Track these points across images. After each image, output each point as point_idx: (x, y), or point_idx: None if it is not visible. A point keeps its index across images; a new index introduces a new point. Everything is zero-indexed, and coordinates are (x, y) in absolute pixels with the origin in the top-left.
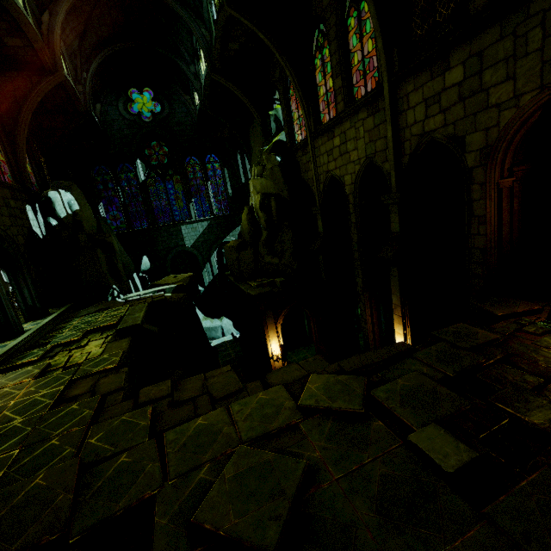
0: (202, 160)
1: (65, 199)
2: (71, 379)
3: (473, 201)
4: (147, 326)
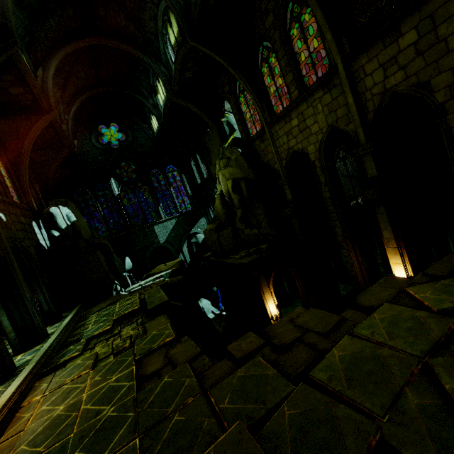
0: (164, 171)
1: (64, 213)
2: (134, 359)
3: (452, 128)
4: (173, 302)
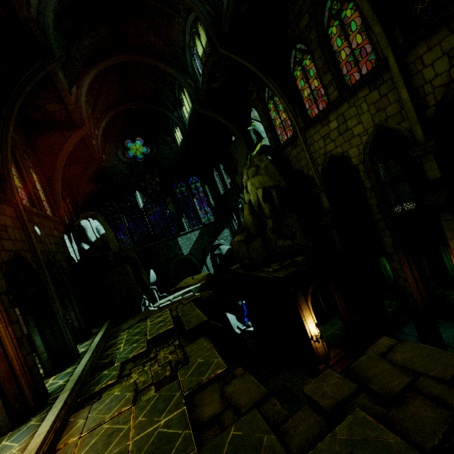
0: (187, 182)
1: (94, 225)
2: (182, 395)
3: None
4: (212, 322)
